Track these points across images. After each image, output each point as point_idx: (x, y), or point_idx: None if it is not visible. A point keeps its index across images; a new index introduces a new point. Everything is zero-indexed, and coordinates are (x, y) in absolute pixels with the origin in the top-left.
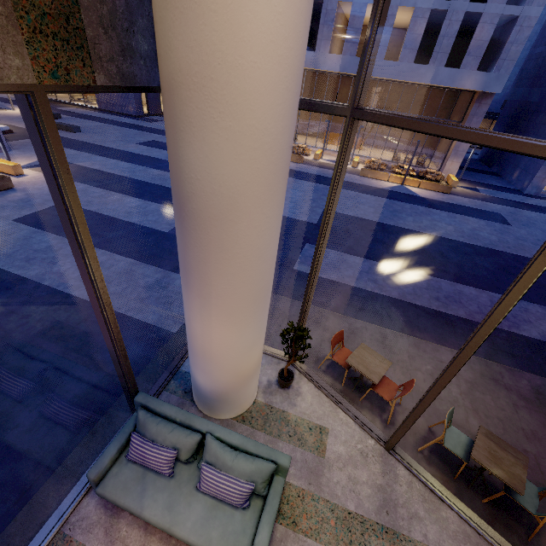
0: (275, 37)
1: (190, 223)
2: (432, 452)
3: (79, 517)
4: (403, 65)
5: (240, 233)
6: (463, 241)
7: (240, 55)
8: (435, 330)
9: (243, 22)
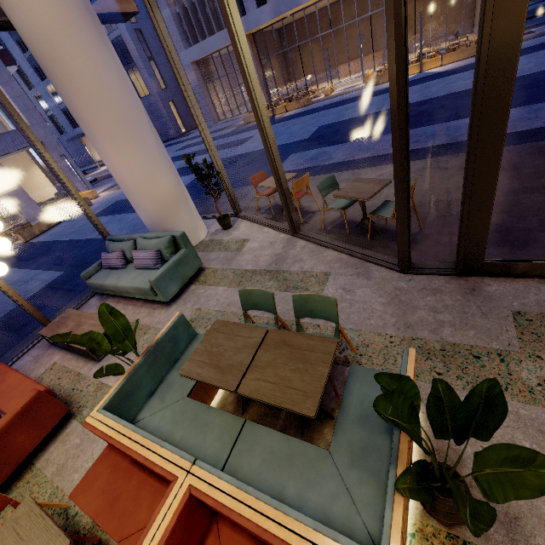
0: None
1: (49, 76)
2: (336, 227)
3: (87, 305)
4: None
5: (70, 66)
6: None
7: None
8: None
9: None
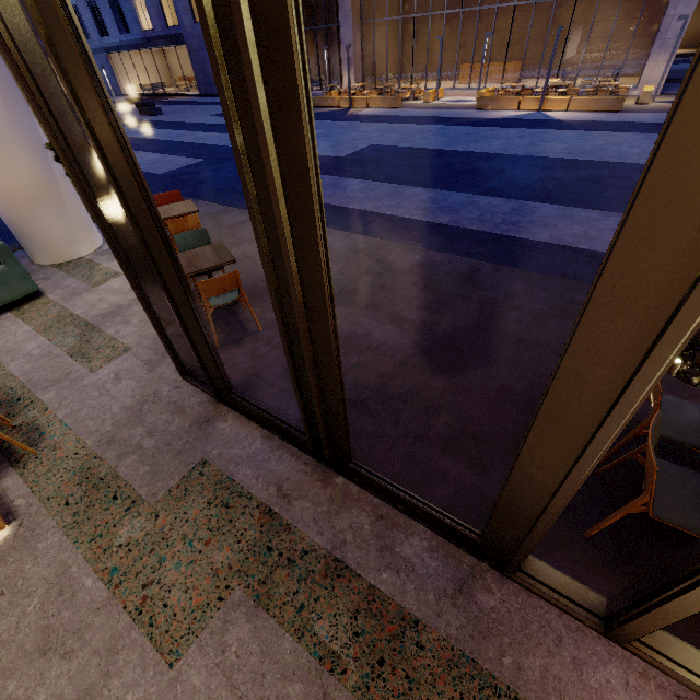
0: None
1: None
2: None
3: None
4: None
5: None
6: (563, 157)
7: None
8: (378, 233)
9: None
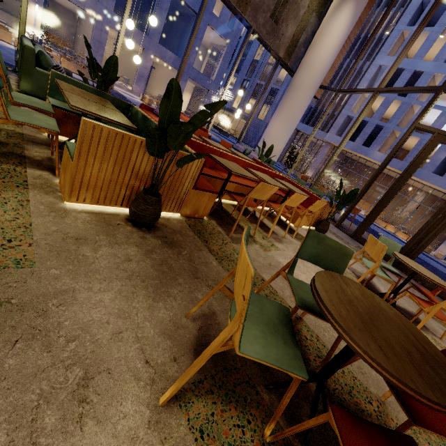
0: (322, 60)
1: (288, 91)
2: None
3: None
4: (423, 171)
5: (298, 95)
6: None
7: (315, 61)
8: None
9: (318, 56)
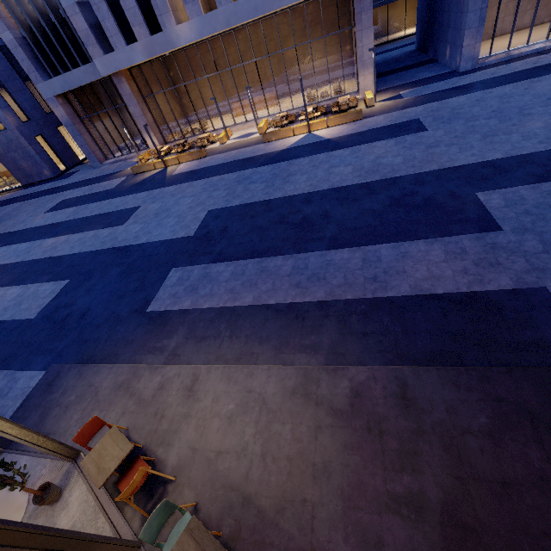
0: None
1: None
2: None
3: None
4: None
5: None
6: (358, 182)
7: None
8: (279, 334)
9: None
